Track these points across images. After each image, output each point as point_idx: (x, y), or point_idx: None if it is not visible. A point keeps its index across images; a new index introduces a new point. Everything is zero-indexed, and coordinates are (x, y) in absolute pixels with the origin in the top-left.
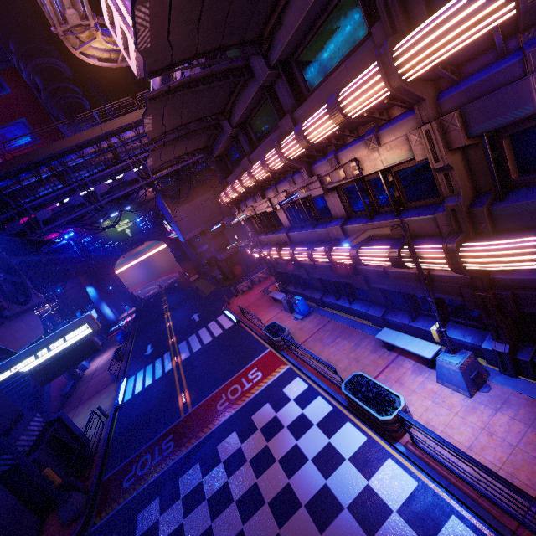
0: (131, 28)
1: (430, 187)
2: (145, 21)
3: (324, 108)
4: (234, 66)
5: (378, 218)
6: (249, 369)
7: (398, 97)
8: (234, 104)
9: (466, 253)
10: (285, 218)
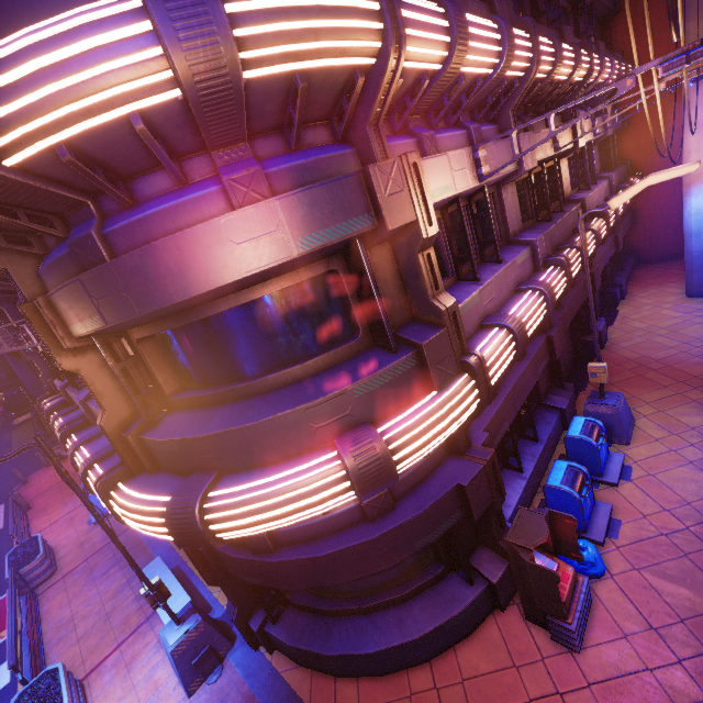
0: None
1: None
2: None
3: None
4: None
5: None
6: None
7: None
8: None
9: (112, 502)
10: None
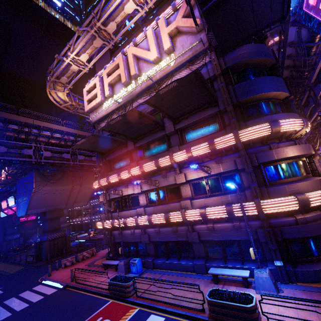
0: (102, 96)
1: (236, 184)
2: (171, 87)
3: (205, 143)
4: (160, 123)
5: (212, 196)
6: (93, 319)
7: (237, 145)
8: (144, 137)
9: (264, 203)
10: (144, 199)
